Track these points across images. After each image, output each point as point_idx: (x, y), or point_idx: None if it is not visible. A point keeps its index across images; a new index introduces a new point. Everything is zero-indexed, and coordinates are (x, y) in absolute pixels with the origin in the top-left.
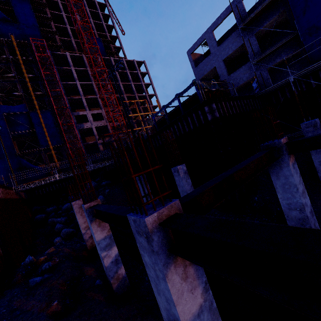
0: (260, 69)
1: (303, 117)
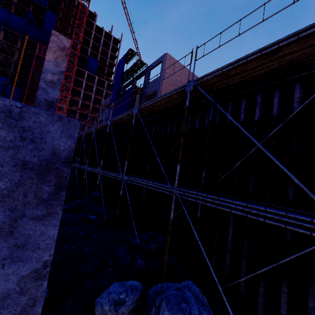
0: None
1: None
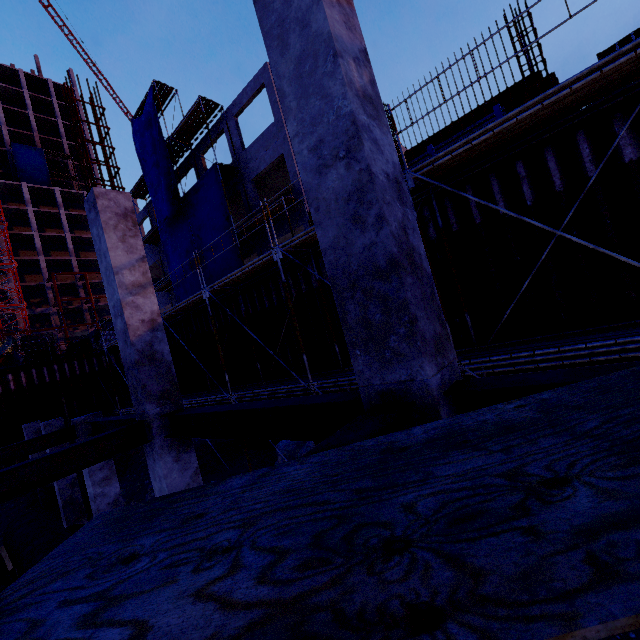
0: (173, 299)
1: (116, 394)
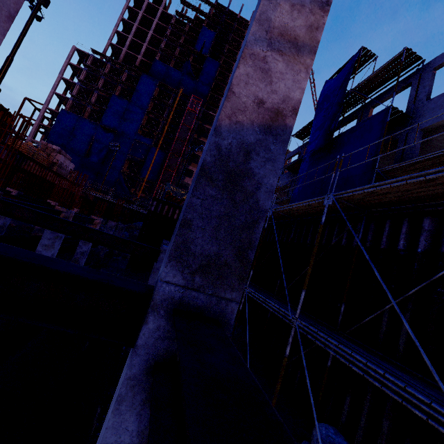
0: None
1: None
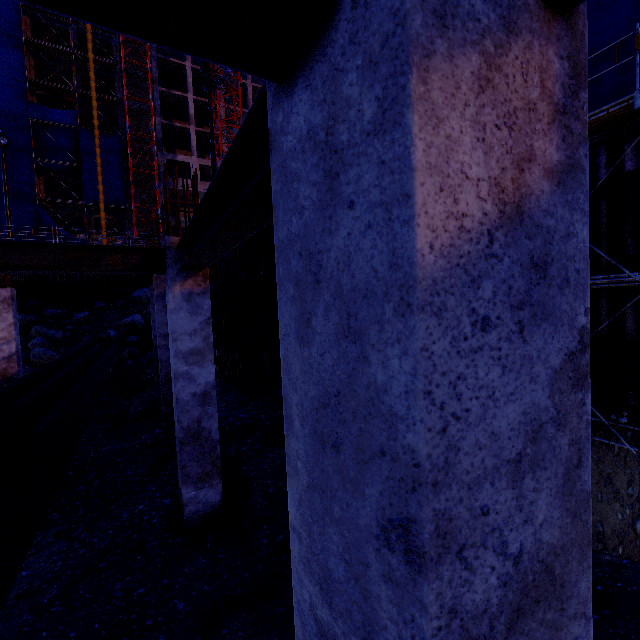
0: None
1: None
